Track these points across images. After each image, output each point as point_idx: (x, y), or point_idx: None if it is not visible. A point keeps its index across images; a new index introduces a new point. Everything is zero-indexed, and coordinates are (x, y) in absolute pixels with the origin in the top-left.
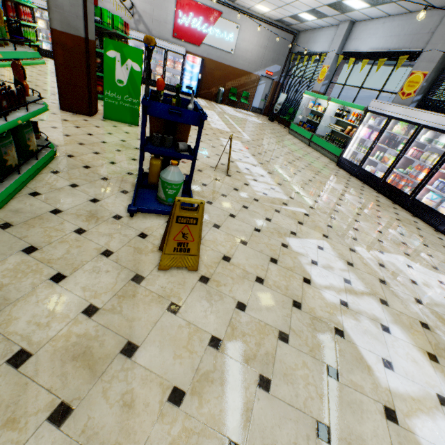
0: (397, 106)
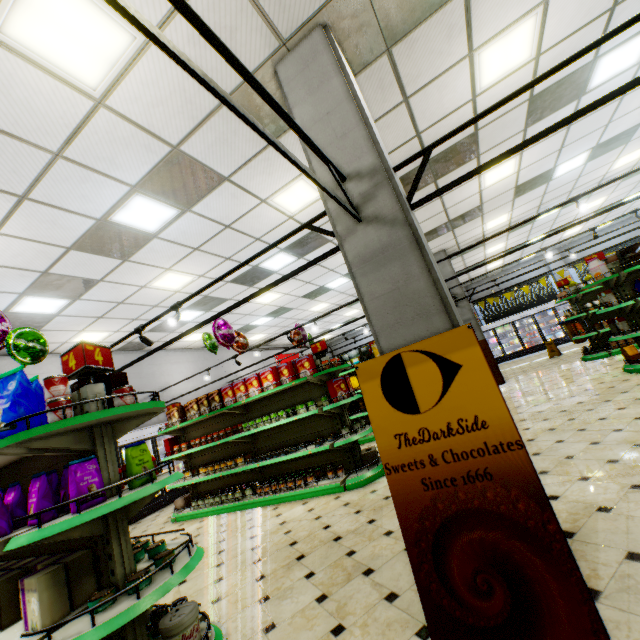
0: (490, 324)
